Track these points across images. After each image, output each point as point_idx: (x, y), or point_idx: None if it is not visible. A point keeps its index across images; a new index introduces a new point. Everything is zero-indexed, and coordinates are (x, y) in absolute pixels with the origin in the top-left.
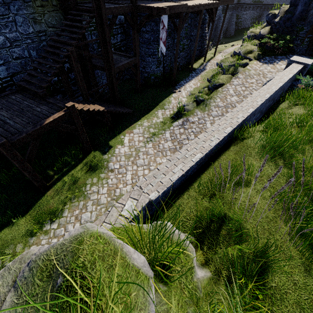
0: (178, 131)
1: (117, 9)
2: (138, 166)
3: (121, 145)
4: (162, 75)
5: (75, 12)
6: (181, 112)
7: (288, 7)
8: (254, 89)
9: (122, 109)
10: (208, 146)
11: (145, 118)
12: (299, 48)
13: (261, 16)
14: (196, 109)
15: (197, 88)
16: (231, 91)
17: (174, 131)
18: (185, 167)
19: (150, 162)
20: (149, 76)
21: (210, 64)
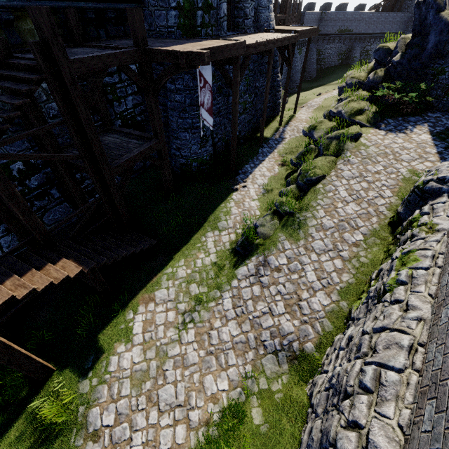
0: (250, 293)
1: (100, 59)
2: (161, 409)
3: (124, 344)
4: (211, 158)
5: (2, 72)
6: (251, 241)
7: (410, 37)
8: (385, 186)
9: (132, 249)
10: None
11: (181, 255)
12: (441, 101)
13: (352, 50)
14: (281, 234)
15: (275, 178)
16: (342, 192)
17: (240, 292)
18: None
19: (191, 394)
20: (188, 162)
21: (290, 130)
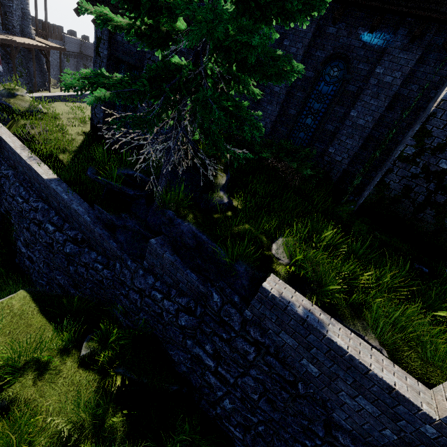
0: None
1: None
2: None
3: None
4: None
5: None
6: None
7: None
8: None
9: None
10: (41, 95)
11: None
12: None
13: None
14: None
15: None
16: None
17: None
18: (31, 96)
19: None
20: None
21: None
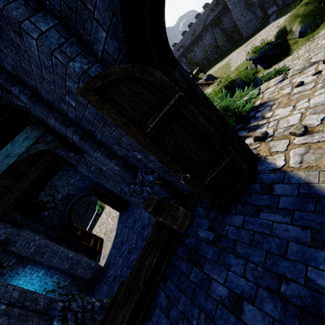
0: None
1: None
2: None
3: None
4: None
5: None
6: None
7: None
8: None
9: None
10: None
11: None
12: None
13: None
14: None
15: None
16: None
17: None
18: None
19: None
20: None
21: None
